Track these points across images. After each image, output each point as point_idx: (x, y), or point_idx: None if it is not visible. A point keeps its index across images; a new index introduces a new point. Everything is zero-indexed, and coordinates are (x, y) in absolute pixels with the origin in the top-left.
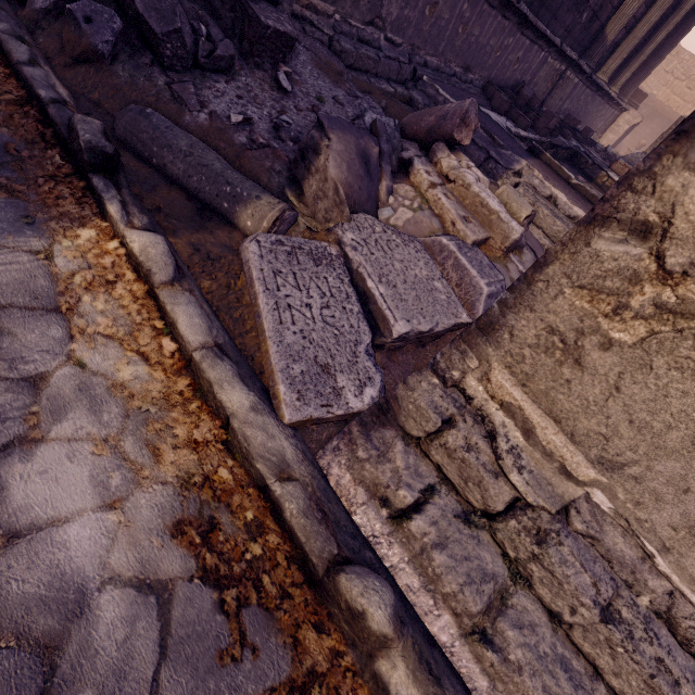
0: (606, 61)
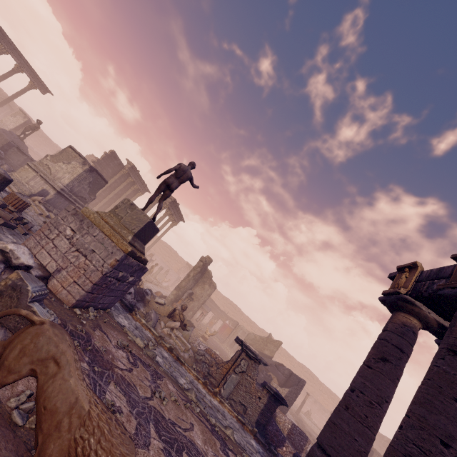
0: (96, 206)
